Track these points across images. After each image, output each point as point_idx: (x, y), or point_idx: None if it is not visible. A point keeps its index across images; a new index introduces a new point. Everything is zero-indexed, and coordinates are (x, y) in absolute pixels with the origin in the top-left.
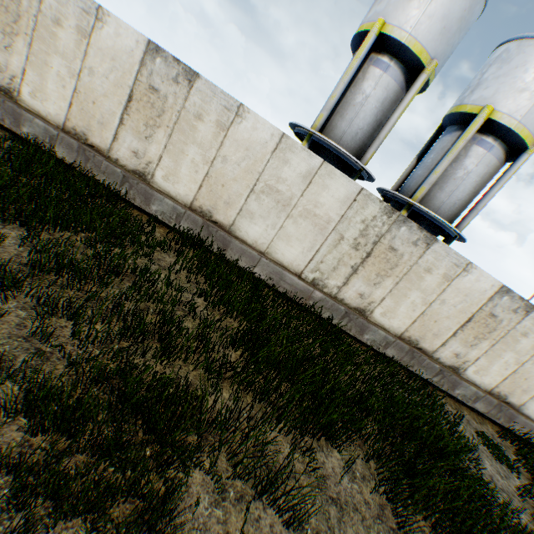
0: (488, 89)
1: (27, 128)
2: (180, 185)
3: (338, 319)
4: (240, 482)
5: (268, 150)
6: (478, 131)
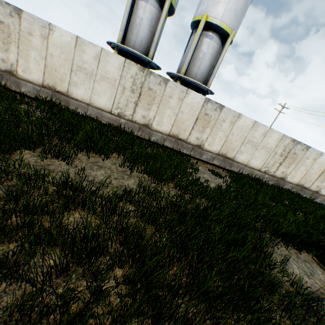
0: (204, 5)
1: None
2: (34, 74)
3: (137, 132)
4: (49, 156)
5: (72, 47)
6: (205, 30)
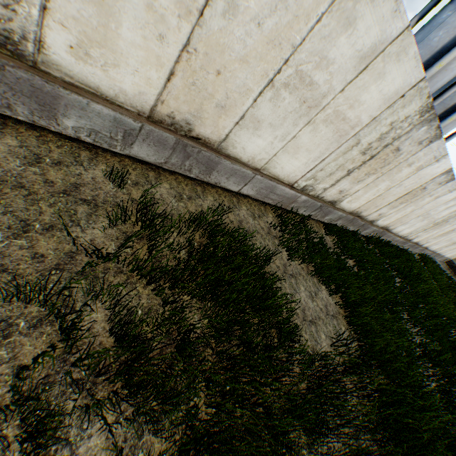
0: None
1: (328, 217)
2: (387, 221)
3: (398, 244)
4: None
5: (444, 202)
6: None
